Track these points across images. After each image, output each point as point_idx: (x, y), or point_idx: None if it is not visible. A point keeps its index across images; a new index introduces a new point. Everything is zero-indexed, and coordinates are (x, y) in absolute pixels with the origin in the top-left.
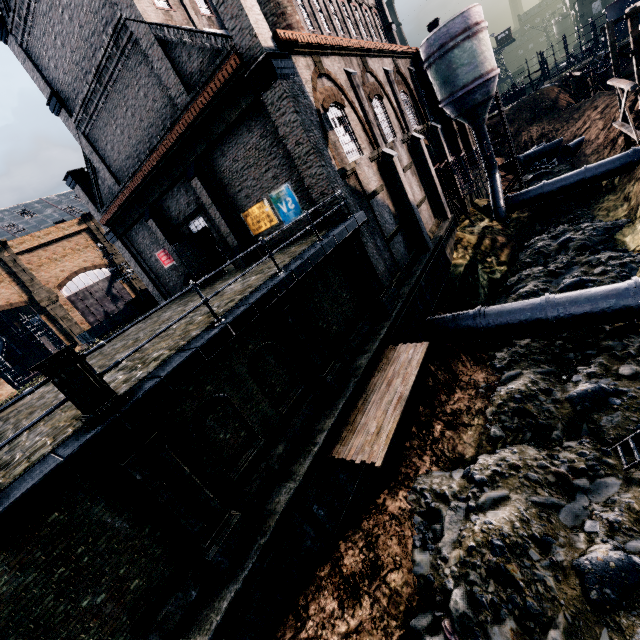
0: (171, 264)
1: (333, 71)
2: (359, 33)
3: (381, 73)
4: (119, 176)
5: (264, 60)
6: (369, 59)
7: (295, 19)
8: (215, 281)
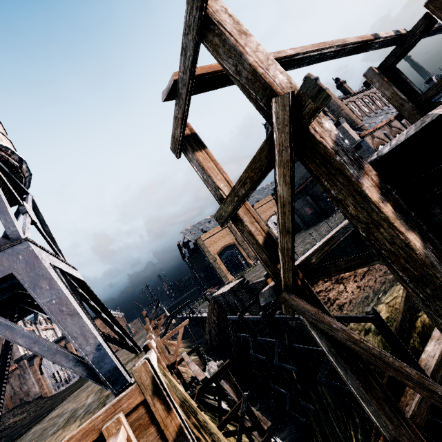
0: (311, 212)
1: (378, 135)
2: (382, 102)
3: (398, 124)
4: (295, 184)
5: (357, 144)
6: (392, 123)
7: (358, 121)
8: (334, 213)
